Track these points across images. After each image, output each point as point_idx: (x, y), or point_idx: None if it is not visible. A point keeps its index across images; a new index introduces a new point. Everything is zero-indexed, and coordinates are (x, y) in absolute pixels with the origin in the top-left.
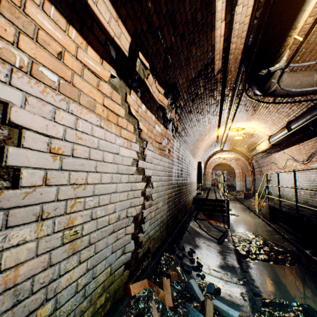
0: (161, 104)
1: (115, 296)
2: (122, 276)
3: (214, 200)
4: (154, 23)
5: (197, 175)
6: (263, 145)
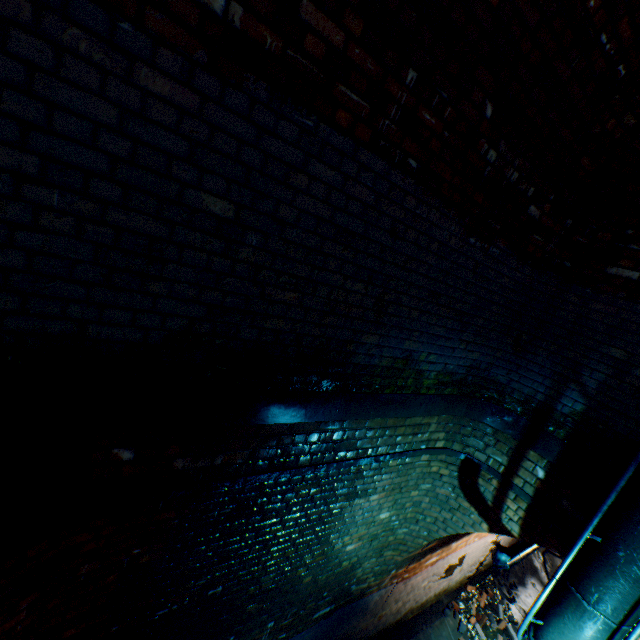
0: None
1: (460, 584)
2: (465, 579)
3: None
4: None
5: None
6: None
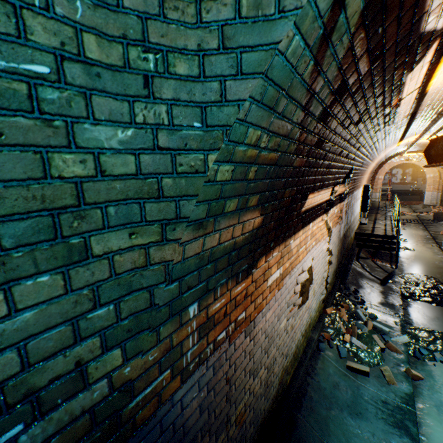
0: (340, 193)
1: (319, 313)
2: (321, 305)
3: (381, 236)
4: (345, 164)
5: (362, 201)
6: None
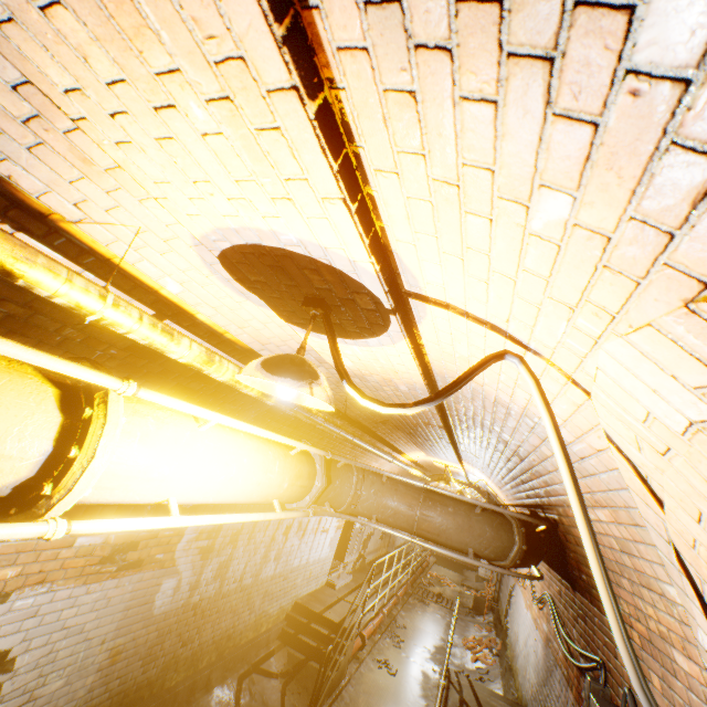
0: None
1: None
2: None
3: (333, 625)
4: None
5: (341, 538)
6: None
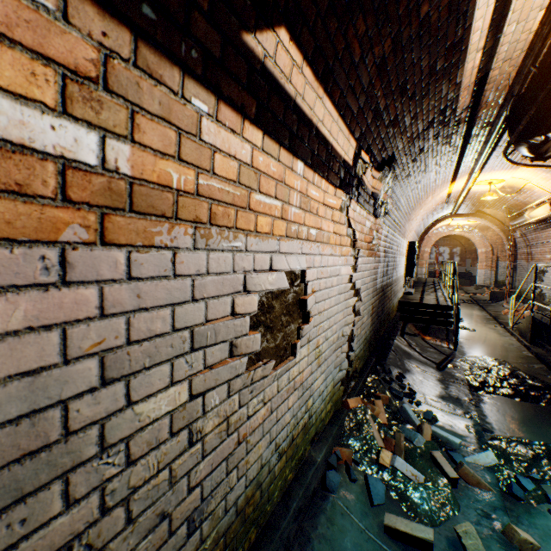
0: (374, 191)
1: (335, 407)
2: (339, 390)
3: (433, 307)
4: (380, 107)
5: (407, 263)
6: (539, 212)
